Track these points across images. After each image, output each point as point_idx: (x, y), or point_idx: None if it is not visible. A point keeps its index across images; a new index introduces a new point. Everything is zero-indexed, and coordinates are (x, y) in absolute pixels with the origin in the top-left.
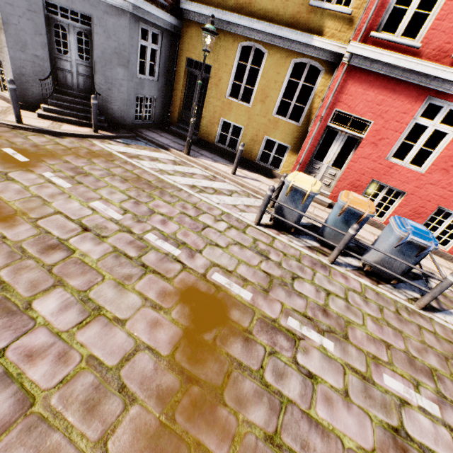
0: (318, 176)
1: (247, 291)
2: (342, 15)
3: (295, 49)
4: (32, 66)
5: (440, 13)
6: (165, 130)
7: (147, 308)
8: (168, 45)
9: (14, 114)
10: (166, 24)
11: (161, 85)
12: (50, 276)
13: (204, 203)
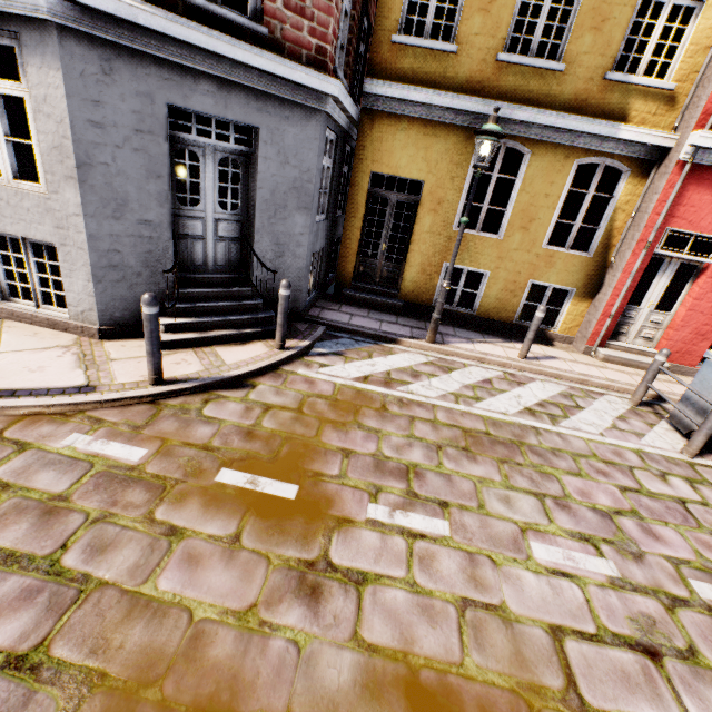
0: (634, 328)
1: None
2: (658, 91)
3: (583, 145)
4: (134, 244)
5: None
6: (334, 299)
7: None
8: (339, 156)
9: (149, 367)
10: (345, 121)
11: (328, 224)
12: None
13: (595, 444)
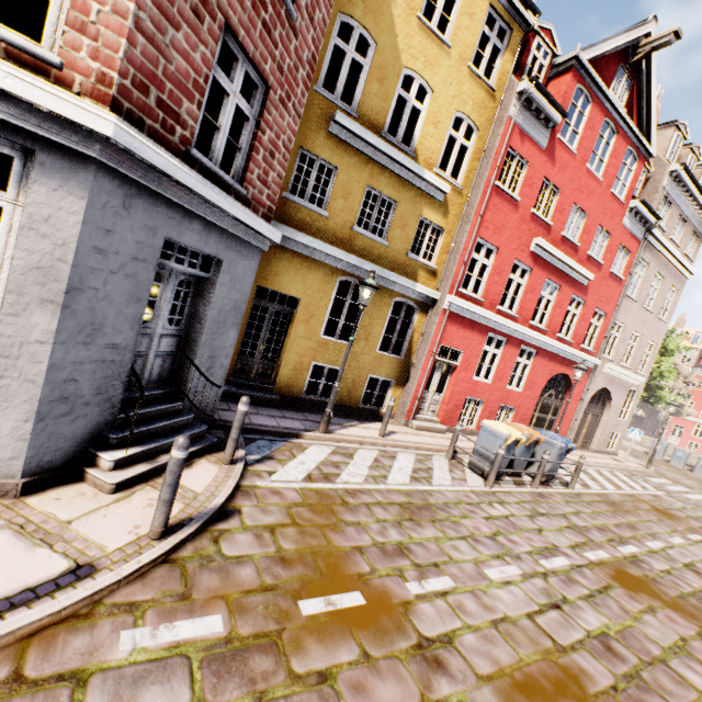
0: (427, 405)
1: (599, 551)
2: (429, 268)
3: (398, 291)
4: (94, 369)
5: (489, 282)
6: None
7: (656, 615)
8: None
9: (161, 519)
10: None
11: None
12: (657, 665)
13: (456, 493)
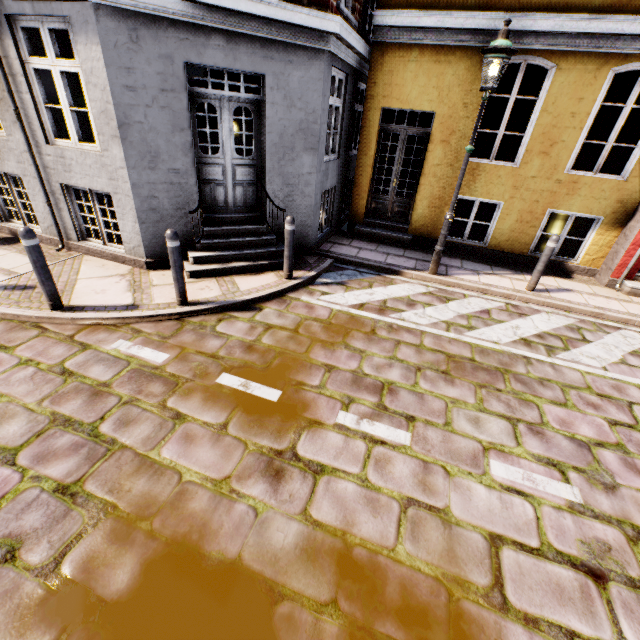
0: None
1: None
2: None
3: (622, 50)
4: (167, 190)
5: None
6: (347, 235)
7: None
8: (350, 95)
9: (176, 291)
10: (354, 59)
11: (340, 164)
12: None
13: (593, 378)
